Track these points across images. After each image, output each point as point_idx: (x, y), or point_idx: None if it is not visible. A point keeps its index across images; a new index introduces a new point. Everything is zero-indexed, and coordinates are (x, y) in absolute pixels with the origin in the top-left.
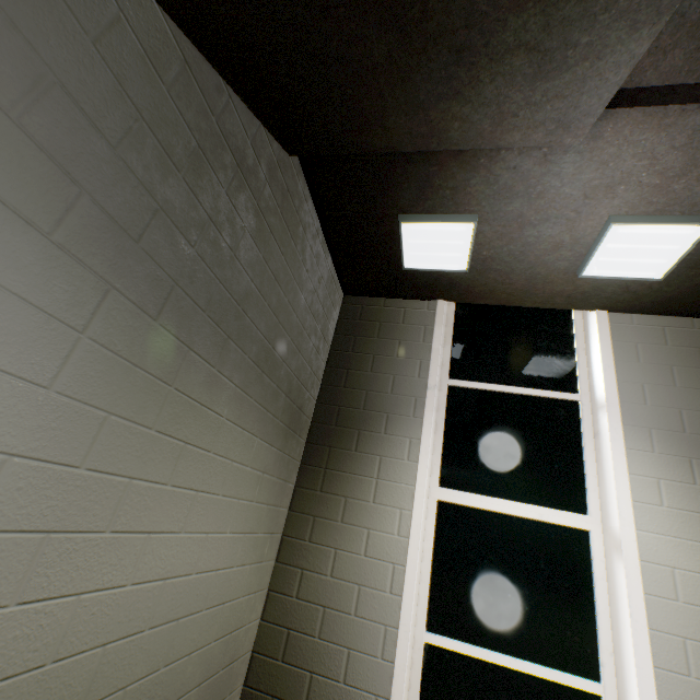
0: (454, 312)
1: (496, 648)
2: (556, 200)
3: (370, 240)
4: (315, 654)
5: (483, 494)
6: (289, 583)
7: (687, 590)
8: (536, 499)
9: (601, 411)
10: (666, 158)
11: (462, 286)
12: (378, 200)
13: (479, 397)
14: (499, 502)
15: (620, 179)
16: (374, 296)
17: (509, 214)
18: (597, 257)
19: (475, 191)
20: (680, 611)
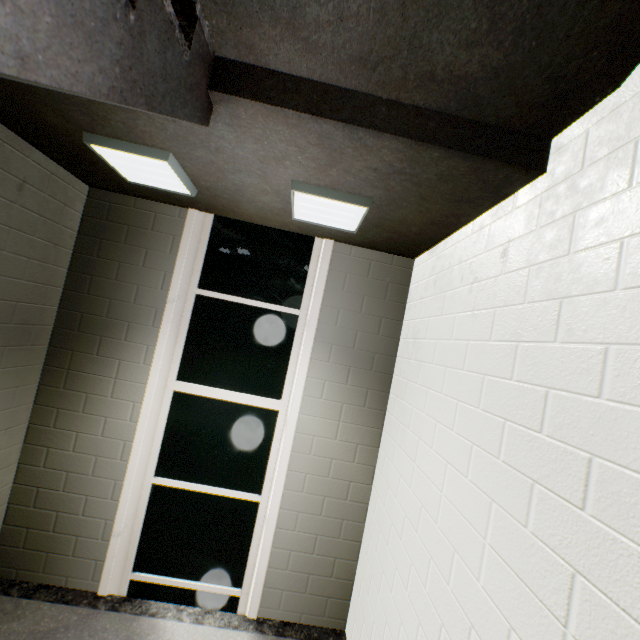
0: (213, 218)
1: (201, 482)
2: (237, 158)
3: (72, 146)
4: (61, 501)
5: (211, 386)
6: (37, 458)
7: (318, 448)
8: (249, 389)
9: (305, 328)
10: (310, 150)
11: (203, 202)
12: (46, 113)
13: (222, 307)
14: (220, 392)
15: (283, 156)
16: (124, 194)
17: (202, 159)
18: (298, 209)
19: (150, 131)
20: (310, 460)
